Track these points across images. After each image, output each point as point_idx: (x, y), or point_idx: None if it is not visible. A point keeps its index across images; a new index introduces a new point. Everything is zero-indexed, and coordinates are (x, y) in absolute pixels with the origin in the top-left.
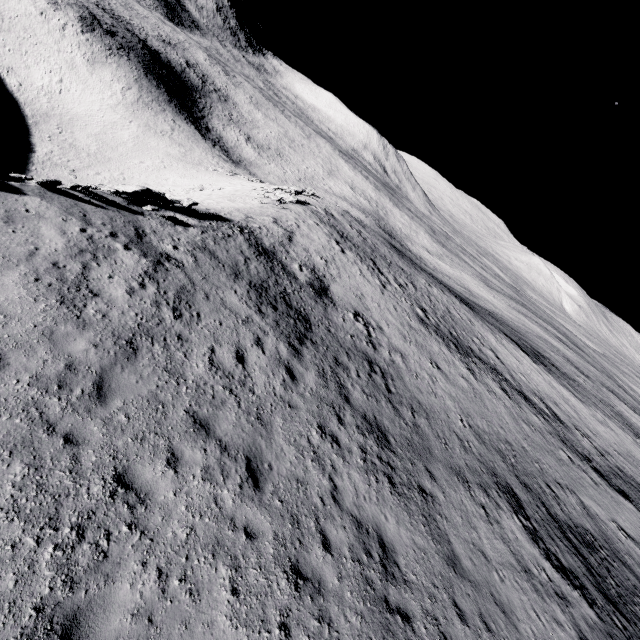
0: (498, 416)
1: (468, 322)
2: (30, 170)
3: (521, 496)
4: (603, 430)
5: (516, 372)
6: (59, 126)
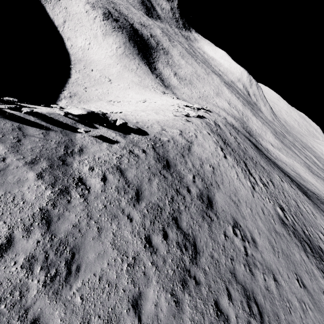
0: None
1: (312, 215)
2: (66, 86)
3: None
4: None
5: None
6: (84, 65)
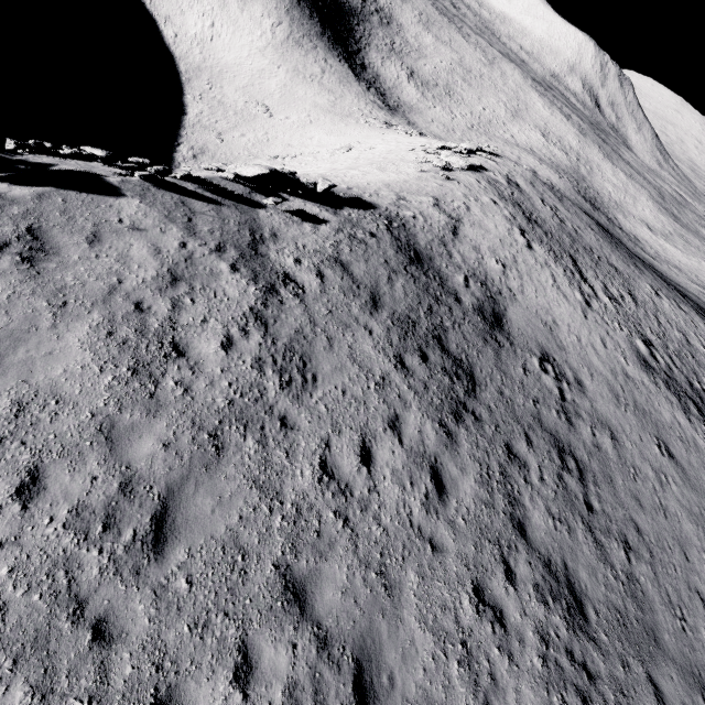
0: None
1: None
2: (181, 136)
3: None
4: None
5: None
6: (209, 81)
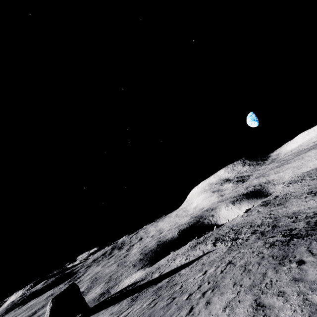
0: None
1: None
2: None
3: (314, 190)
4: None
5: None
6: None
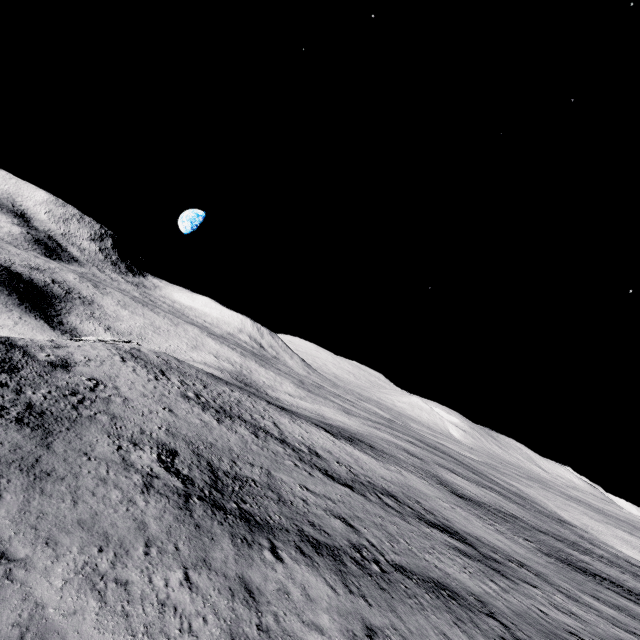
0: (221, 437)
1: (261, 410)
2: None
3: (184, 455)
4: (385, 472)
5: (293, 434)
6: None
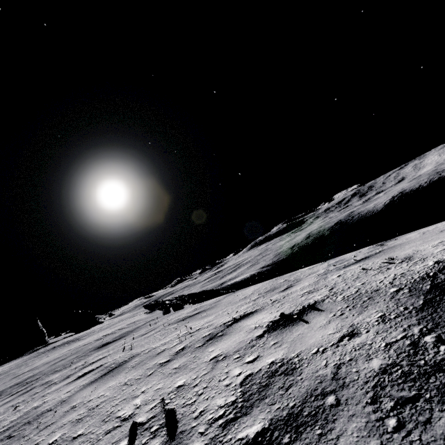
0: None
1: None
2: None
3: None
4: None
5: None
6: None
